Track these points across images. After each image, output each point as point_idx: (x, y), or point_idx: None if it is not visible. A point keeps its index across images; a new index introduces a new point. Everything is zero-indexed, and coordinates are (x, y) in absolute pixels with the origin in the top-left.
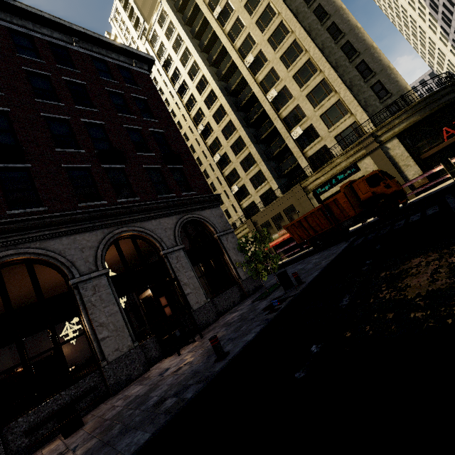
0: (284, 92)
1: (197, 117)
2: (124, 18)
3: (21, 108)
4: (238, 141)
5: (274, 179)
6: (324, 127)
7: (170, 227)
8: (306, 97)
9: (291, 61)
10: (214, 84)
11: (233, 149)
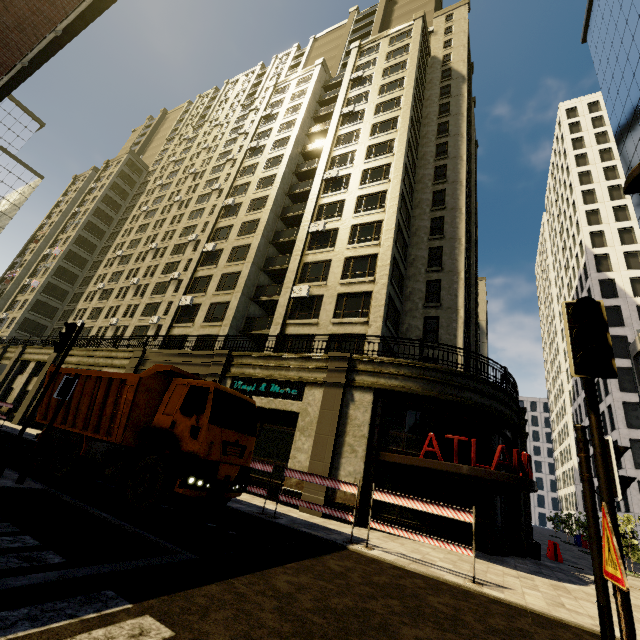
0: (332, 234)
1: (240, 190)
2: (287, 65)
3: None
4: (246, 248)
5: (230, 326)
6: (331, 311)
7: None
8: (345, 260)
9: (365, 209)
10: (283, 169)
11: (233, 253)
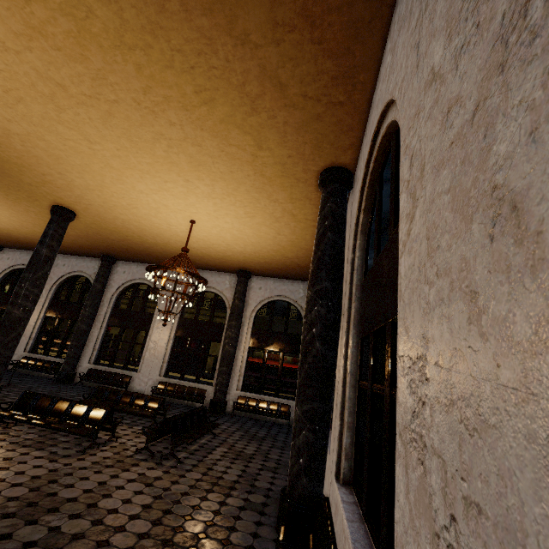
0: None
1: None
2: None
3: None
4: None
5: None
6: None
7: None
8: None
9: None
10: None
11: None
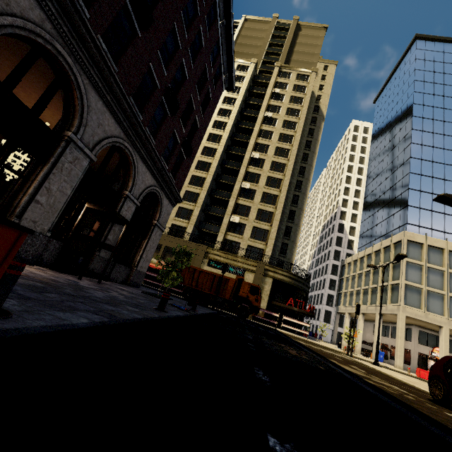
0: (252, 192)
1: None
2: None
3: (172, 3)
4: (201, 179)
5: (194, 225)
6: (249, 234)
7: (146, 184)
8: (258, 209)
9: (270, 185)
10: (227, 135)
11: (192, 178)
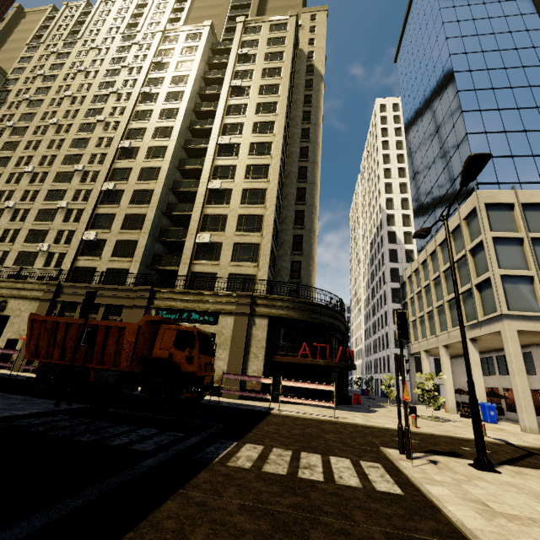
0: (227, 193)
1: (135, 133)
2: (170, 5)
3: None
4: (148, 192)
5: (140, 263)
6: (229, 256)
7: None
8: (239, 216)
9: (253, 176)
10: (179, 124)
11: (135, 195)
